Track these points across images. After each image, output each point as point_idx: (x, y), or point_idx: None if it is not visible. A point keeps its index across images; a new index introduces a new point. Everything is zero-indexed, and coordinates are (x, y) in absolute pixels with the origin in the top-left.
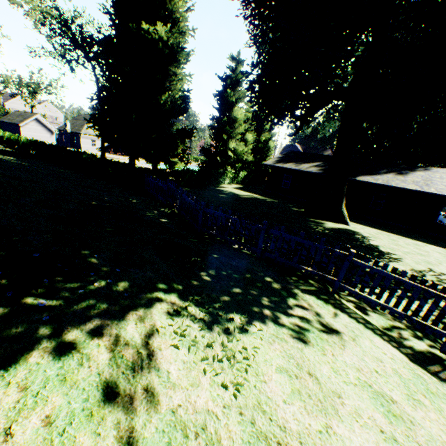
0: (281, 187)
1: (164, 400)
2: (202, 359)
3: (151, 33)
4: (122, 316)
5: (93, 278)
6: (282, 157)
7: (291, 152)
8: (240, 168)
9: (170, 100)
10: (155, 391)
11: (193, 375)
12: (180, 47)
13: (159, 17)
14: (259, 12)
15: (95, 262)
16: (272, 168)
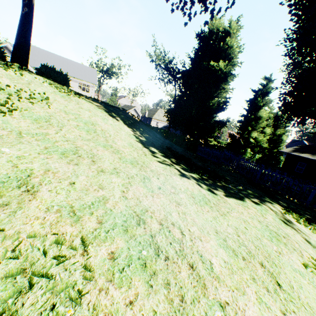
0: (294, 170)
1: (309, 236)
2: (315, 232)
3: (214, 66)
4: (263, 202)
5: (235, 184)
6: (297, 148)
7: (306, 145)
8: (256, 152)
9: (216, 103)
10: (302, 232)
11: (315, 236)
12: (231, 73)
13: (221, 57)
14: (301, 51)
15: (228, 179)
16: (287, 155)
